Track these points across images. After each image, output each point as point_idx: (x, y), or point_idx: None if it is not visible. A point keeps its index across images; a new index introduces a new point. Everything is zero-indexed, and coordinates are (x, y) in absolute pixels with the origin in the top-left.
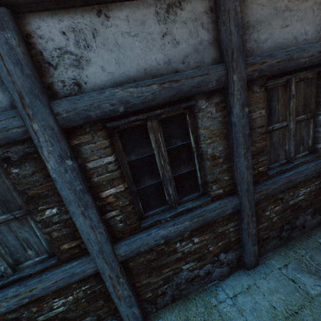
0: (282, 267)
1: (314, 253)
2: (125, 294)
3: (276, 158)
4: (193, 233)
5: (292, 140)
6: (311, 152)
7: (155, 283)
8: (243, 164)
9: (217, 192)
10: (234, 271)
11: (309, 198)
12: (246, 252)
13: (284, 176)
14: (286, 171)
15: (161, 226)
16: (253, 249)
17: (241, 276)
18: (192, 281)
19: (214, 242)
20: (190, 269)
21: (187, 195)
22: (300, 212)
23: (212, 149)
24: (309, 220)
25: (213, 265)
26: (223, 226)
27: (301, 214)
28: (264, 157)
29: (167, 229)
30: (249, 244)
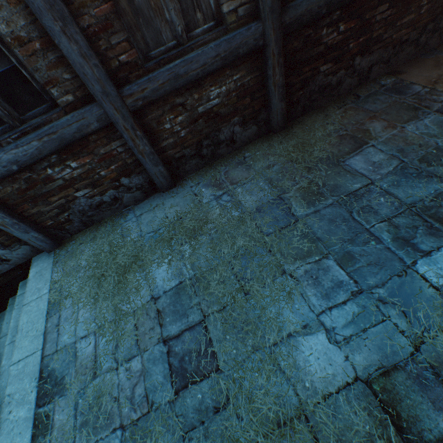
0: (195, 185)
1: (231, 168)
2: (9, 222)
3: (158, 39)
4: (64, 157)
5: (168, 0)
6: (220, 23)
7: (49, 212)
8: (72, 51)
9: (65, 100)
10: (151, 196)
11: (230, 102)
12: (150, 174)
13: (165, 68)
14: (173, 61)
15: (0, 150)
16: (157, 170)
17: (154, 199)
18: (99, 208)
19: (103, 166)
20: (88, 196)
21: (33, 109)
22: (222, 123)
23: (7, 25)
24: (240, 133)
25: (118, 191)
26: (106, 147)
27: (224, 125)
28: (120, 37)
29: (10, 153)
30: (149, 164)
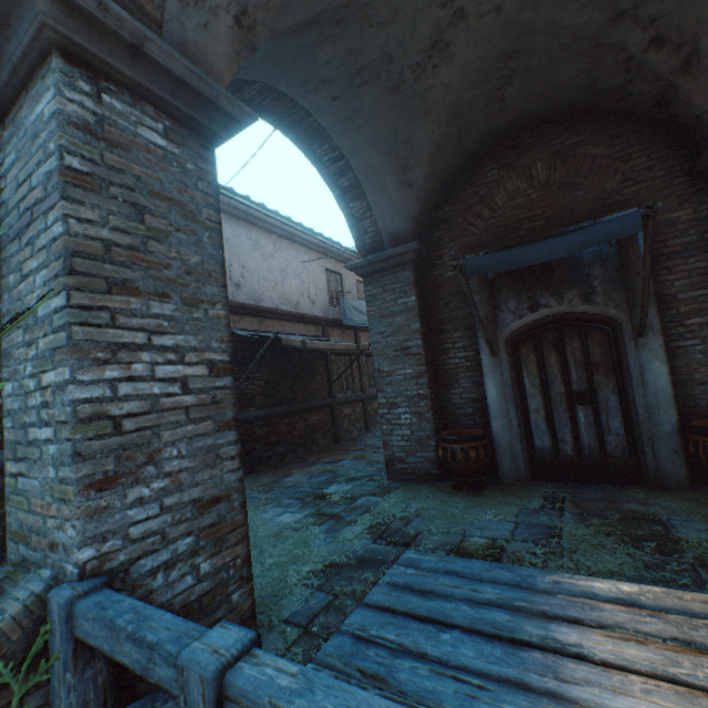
0: None
1: None
2: None
3: None
4: None
5: None
6: None
7: None
8: None
9: None
10: None
11: None
12: None
13: None
14: None
15: None
16: None
17: None
18: None
19: None
20: None
21: None
22: None
23: None
24: None
25: None
26: None
27: None
28: None
29: None
30: None
